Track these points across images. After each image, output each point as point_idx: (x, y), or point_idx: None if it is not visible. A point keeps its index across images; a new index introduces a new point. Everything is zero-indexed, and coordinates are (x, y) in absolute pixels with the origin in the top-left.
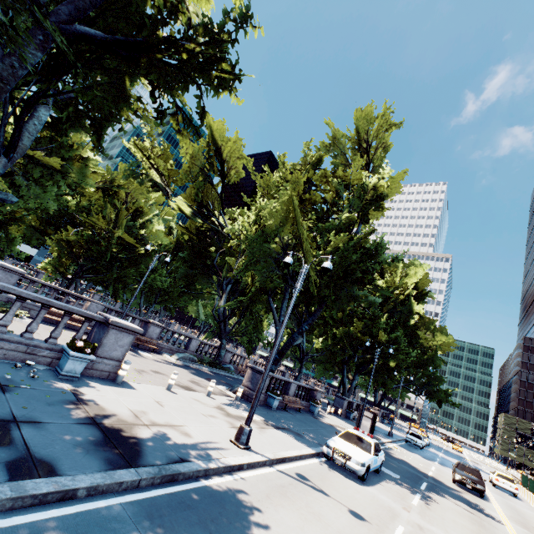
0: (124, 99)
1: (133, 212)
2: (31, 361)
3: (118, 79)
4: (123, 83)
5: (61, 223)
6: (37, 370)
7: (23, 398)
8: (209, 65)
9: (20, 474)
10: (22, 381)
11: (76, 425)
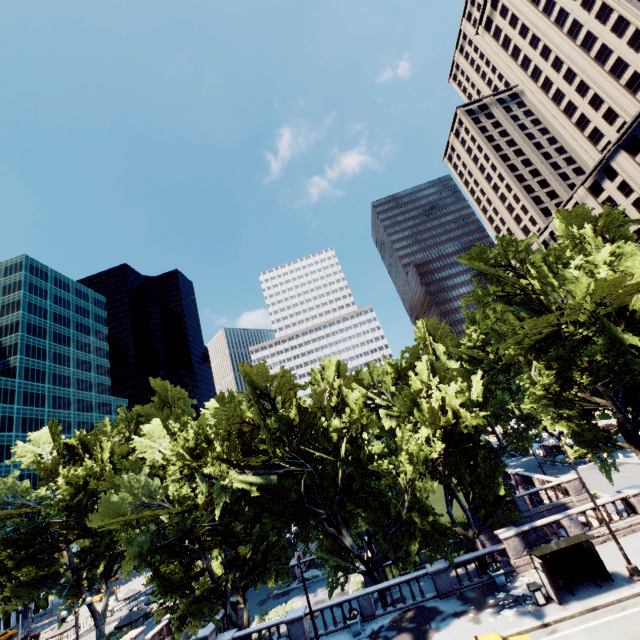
0: None
1: None
2: None
3: None
4: None
5: None
6: None
7: None
8: None
9: None
10: None
11: None
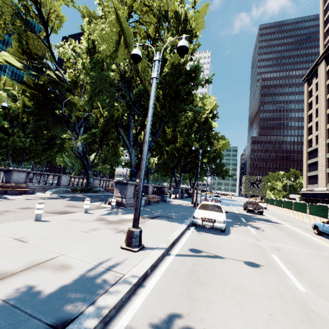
0: None
1: None
2: None
3: None
4: None
5: None
6: None
7: None
8: None
9: None
10: None
11: None
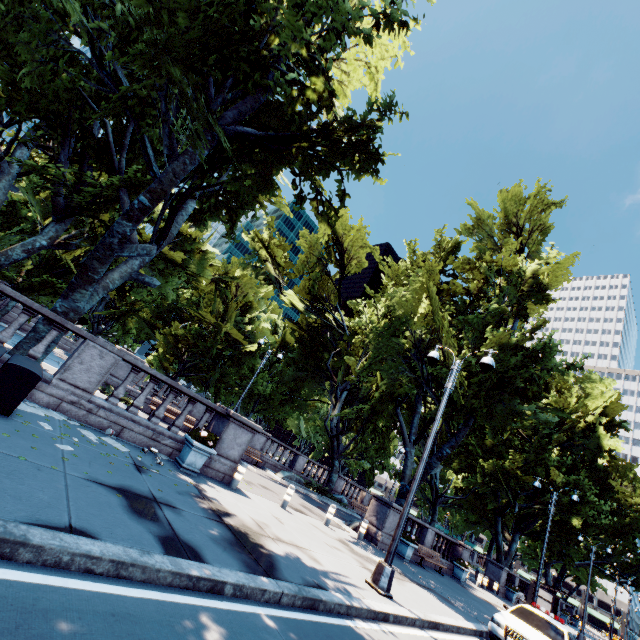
0: (268, 187)
1: (241, 306)
2: (155, 448)
3: (264, 169)
4: (268, 173)
5: (169, 317)
6: (160, 459)
7: (156, 481)
8: (350, 151)
9: (173, 551)
10: (151, 466)
11: (207, 519)
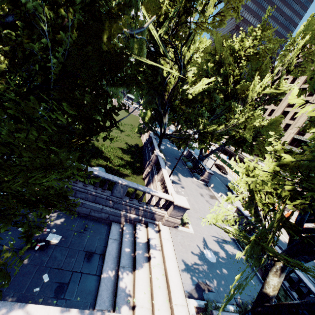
0: None
1: None
2: None
3: None
4: None
5: None
6: None
7: None
8: None
9: None
10: None
11: None
